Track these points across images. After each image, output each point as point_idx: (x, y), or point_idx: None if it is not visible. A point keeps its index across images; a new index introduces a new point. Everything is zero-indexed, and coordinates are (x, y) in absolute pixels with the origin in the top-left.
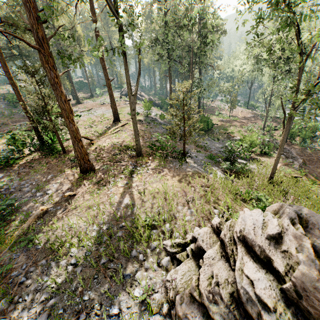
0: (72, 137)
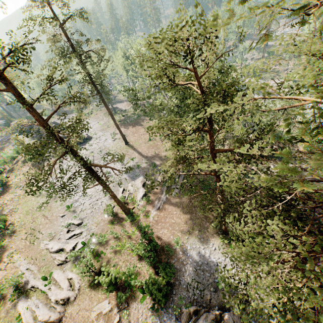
0: None
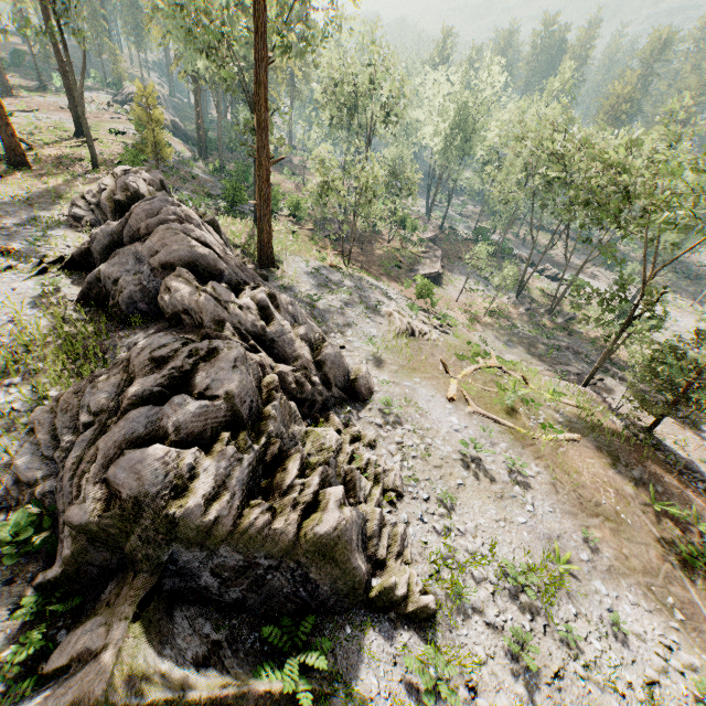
0: None
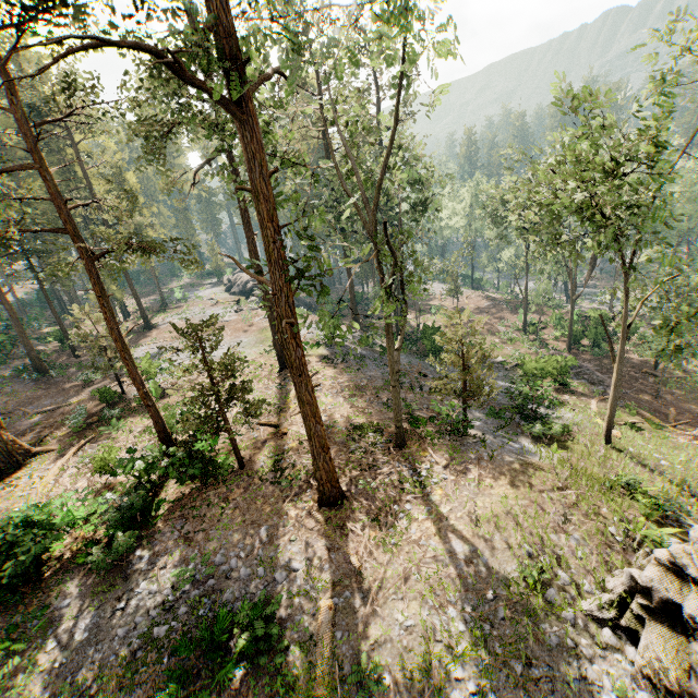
0: (316, 446)
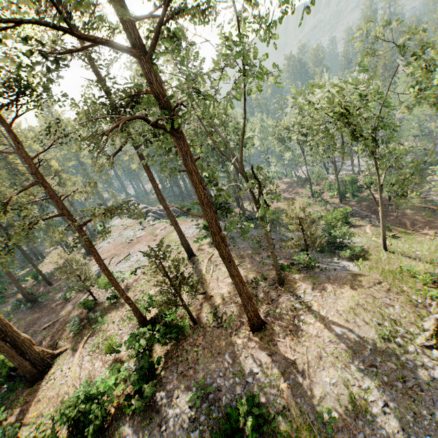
0: (245, 299)
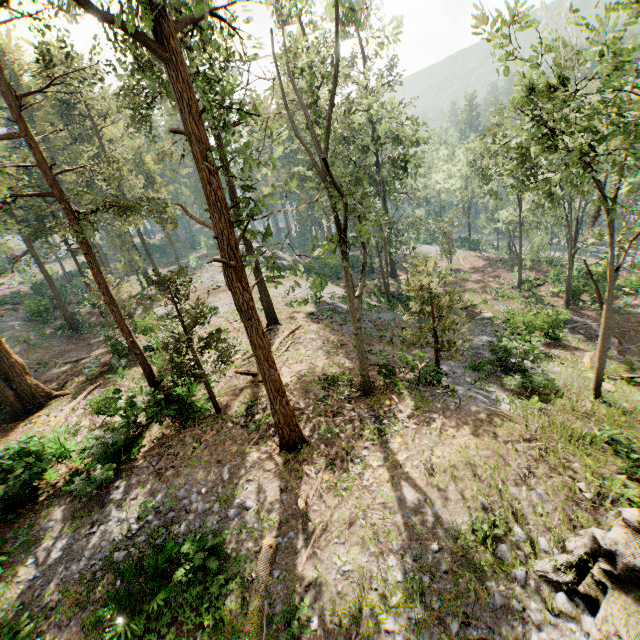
0: (272, 390)
